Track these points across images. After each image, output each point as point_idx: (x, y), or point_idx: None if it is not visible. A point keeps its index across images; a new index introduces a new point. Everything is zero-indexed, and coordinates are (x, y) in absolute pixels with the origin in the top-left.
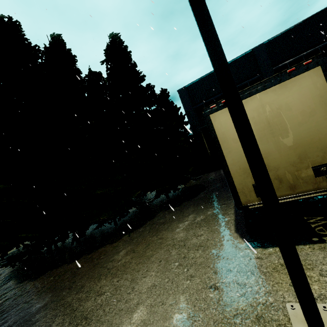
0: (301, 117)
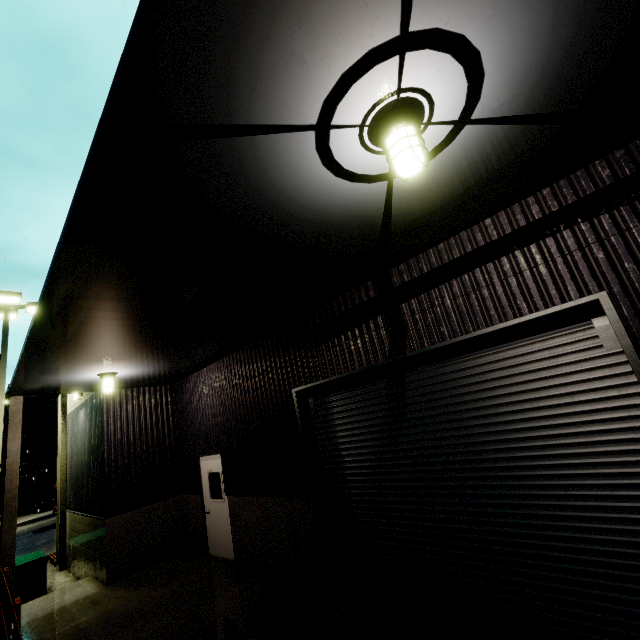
0: None
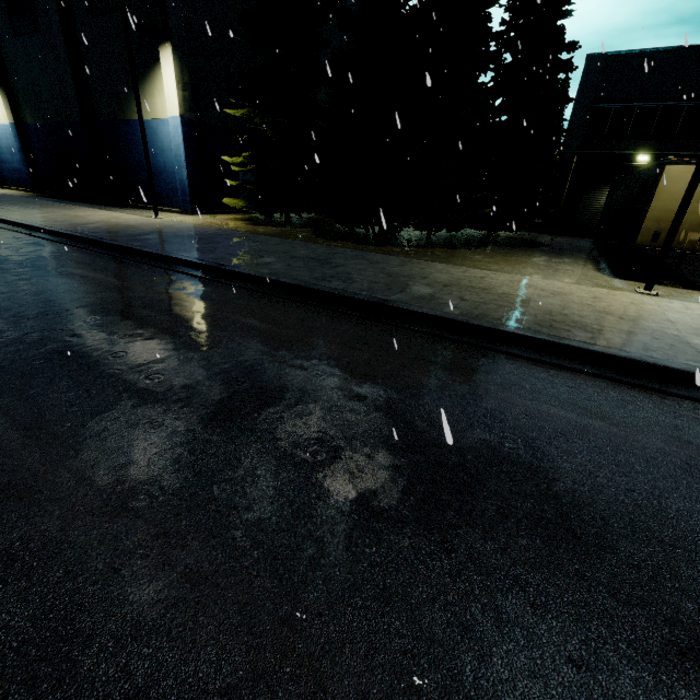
0: None
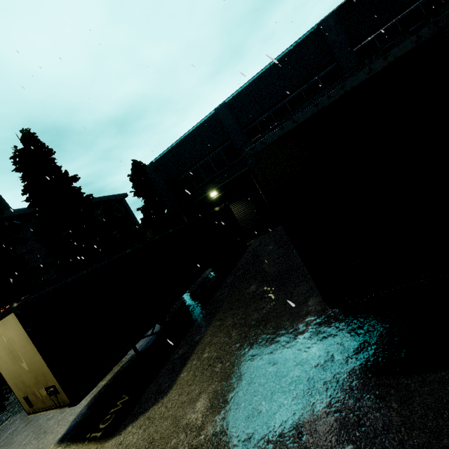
0: (22, 349)
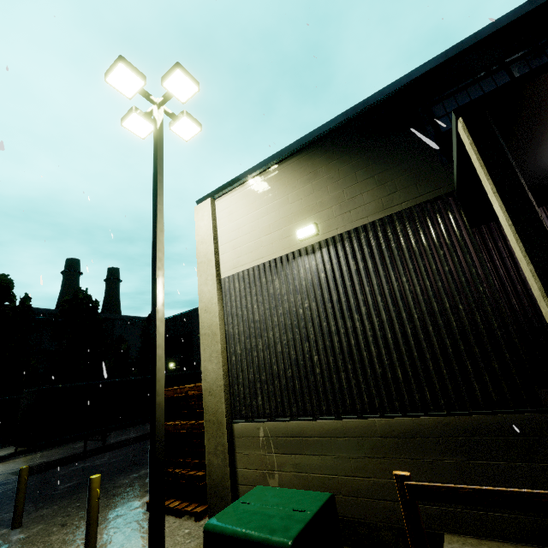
0: None
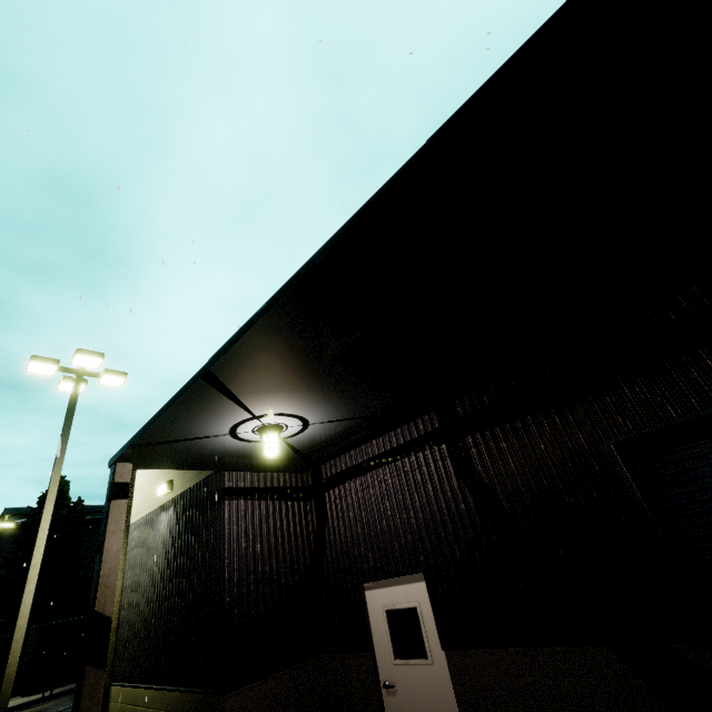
0: None
